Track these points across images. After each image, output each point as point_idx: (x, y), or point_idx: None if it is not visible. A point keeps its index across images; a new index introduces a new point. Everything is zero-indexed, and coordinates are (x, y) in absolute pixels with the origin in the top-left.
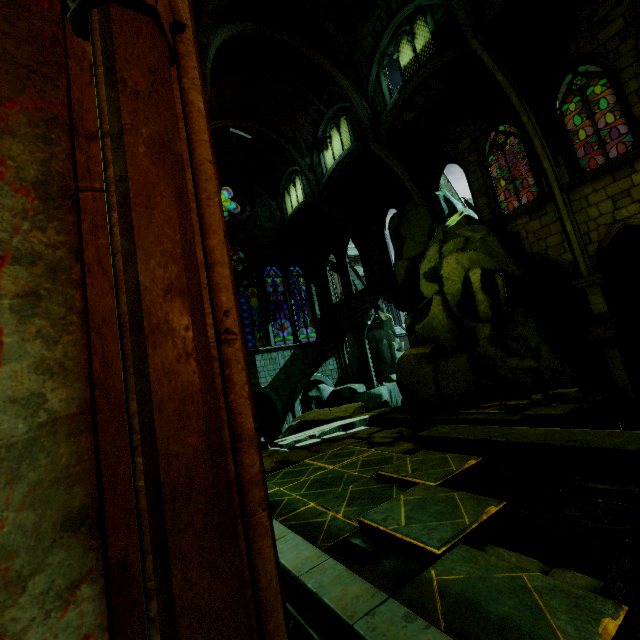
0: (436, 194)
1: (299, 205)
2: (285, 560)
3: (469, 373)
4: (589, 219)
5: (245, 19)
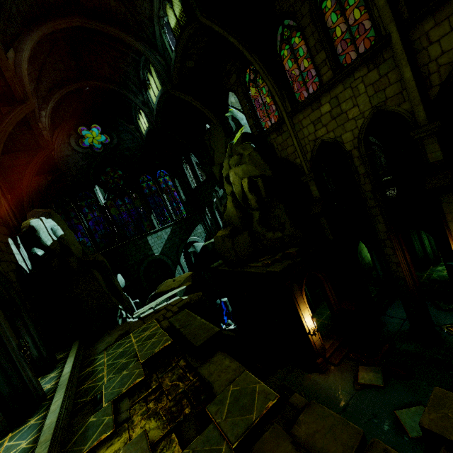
0: (226, 116)
1: (147, 129)
2: (46, 423)
3: (250, 242)
4: (304, 136)
5: (41, 23)
